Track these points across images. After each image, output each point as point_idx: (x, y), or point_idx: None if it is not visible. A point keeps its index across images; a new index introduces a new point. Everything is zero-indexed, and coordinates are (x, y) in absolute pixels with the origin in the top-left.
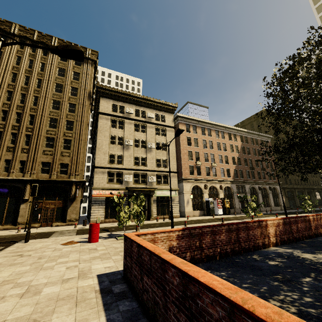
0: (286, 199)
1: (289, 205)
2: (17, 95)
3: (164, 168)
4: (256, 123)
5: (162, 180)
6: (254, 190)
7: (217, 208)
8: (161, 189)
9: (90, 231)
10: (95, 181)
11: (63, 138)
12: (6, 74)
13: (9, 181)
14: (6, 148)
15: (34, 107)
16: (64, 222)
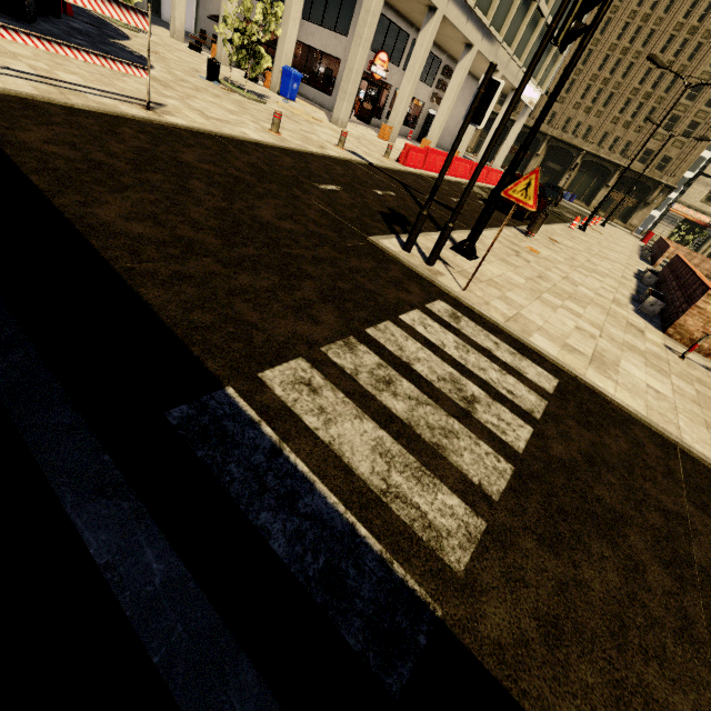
0: None
1: None
2: (676, 44)
3: None
4: None
5: None
6: None
7: None
8: None
9: (645, 235)
10: (687, 193)
11: (690, 120)
12: (684, 5)
13: (606, 162)
14: (623, 122)
15: (686, 64)
16: (624, 223)
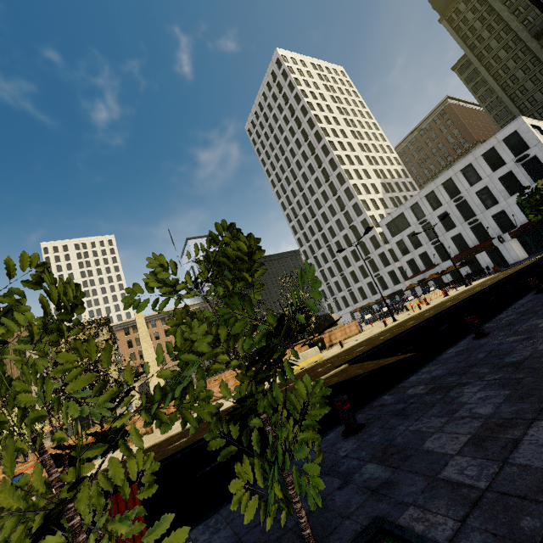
0: None
1: None
2: None
3: None
4: None
5: None
6: None
7: None
8: None
9: None
10: None
11: None
12: None
13: None
14: None
15: None
16: None
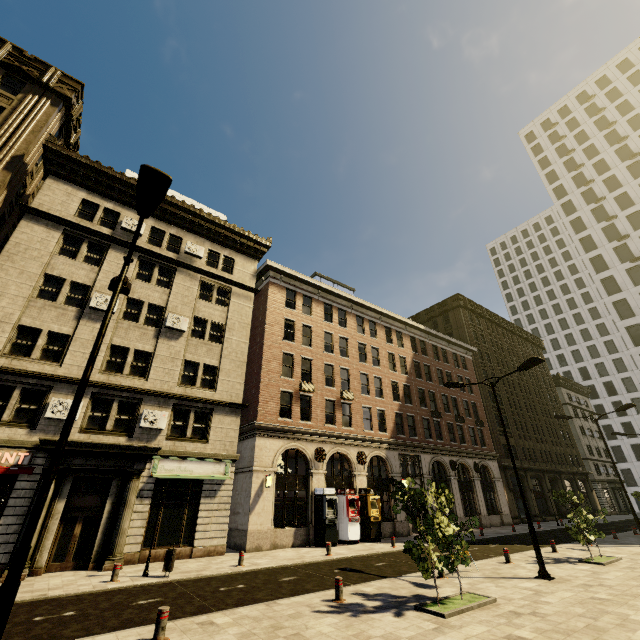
0: (510, 496)
1: (517, 511)
2: None
3: (205, 391)
4: (443, 319)
5: (191, 427)
6: (441, 469)
7: (346, 519)
8: (178, 454)
9: None
10: None
11: None
12: None
13: None
14: None
15: None
16: None
